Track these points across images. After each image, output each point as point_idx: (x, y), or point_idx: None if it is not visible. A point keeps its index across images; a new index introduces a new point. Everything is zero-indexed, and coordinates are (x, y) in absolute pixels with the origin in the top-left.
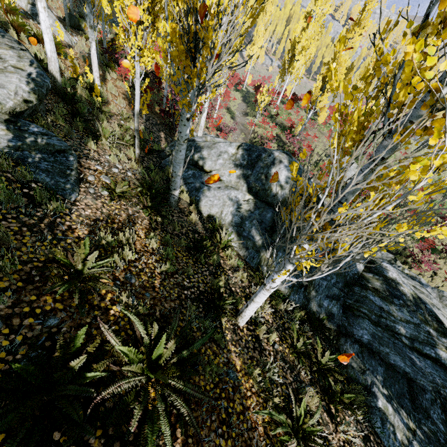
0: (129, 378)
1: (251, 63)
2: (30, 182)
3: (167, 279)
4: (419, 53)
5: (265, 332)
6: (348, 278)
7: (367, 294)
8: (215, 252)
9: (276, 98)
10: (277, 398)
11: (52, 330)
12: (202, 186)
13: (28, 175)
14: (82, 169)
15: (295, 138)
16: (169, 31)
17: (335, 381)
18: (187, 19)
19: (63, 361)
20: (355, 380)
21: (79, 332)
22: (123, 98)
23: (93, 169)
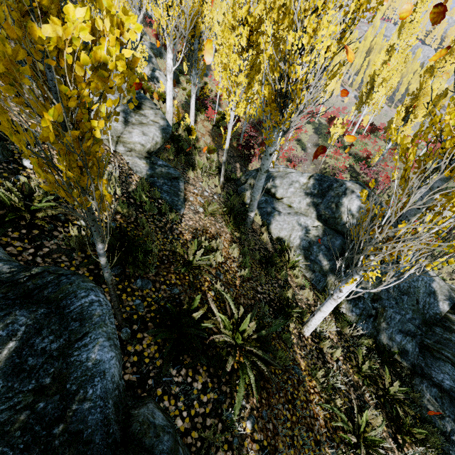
0: (226, 335)
1: (325, 96)
2: (158, 199)
3: (245, 282)
4: (454, 120)
5: (329, 348)
6: (428, 316)
7: (452, 337)
8: (284, 269)
9: (350, 129)
10: (339, 399)
11: (176, 296)
12: (273, 211)
13: (158, 194)
14: (185, 191)
15: (370, 169)
16: (266, 94)
17: (405, 416)
18: (281, 85)
19: (188, 313)
20: (430, 423)
21: (196, 297)
22: (209, 135)
23: (192, 192)
